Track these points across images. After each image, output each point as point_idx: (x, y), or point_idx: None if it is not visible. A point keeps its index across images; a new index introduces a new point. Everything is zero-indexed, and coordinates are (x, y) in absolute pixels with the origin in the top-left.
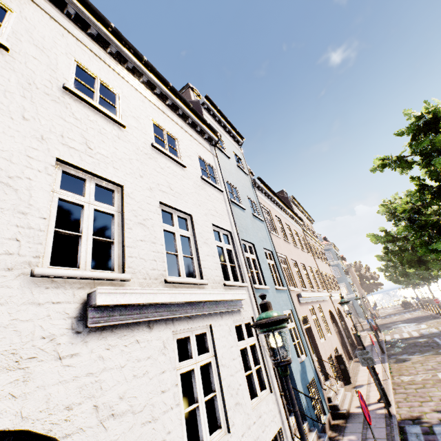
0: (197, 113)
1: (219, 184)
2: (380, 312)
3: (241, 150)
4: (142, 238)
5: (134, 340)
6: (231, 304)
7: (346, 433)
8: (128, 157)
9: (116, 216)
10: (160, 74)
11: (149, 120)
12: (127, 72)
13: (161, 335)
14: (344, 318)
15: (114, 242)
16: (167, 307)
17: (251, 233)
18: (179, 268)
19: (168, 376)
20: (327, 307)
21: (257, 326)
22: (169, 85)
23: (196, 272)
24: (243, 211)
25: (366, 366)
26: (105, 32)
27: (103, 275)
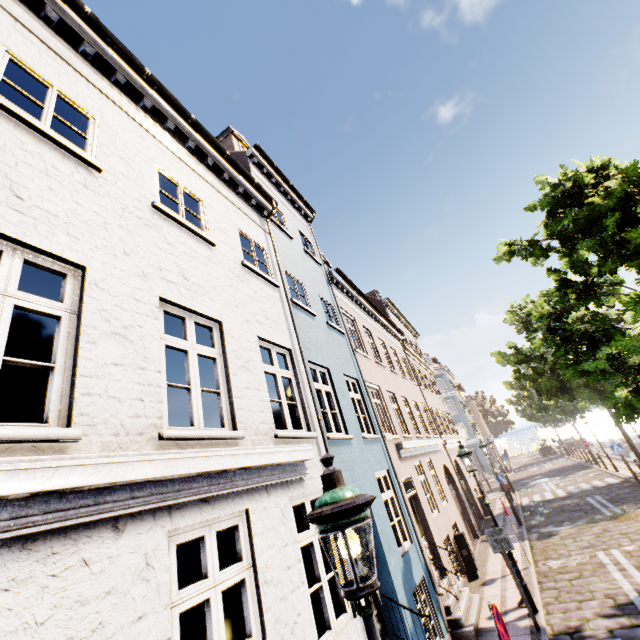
0: (238, 165)
1: (273, 275)
2: (512, 462)
3: (311, 229)
4: (117, 359)
5: (76, 561)
6: (287, 470)
7: None
8: (102, 220)
9: (64, 320)
10: (175, 99)
11: (151, 166)
12: (116, 88)
13: (142, 543)
14: (464, 476)
15: (54, 368)
16: (157, 486)
17: (324, 351)
18: (192, 412)
19: (151, 625)
20: (441, 461)
21: (314, 521)
22: (190, 118)
23: (224, 417)
24: (312, 319)
25: (500, 552)
26: (75, 18)
27: (12, 432)
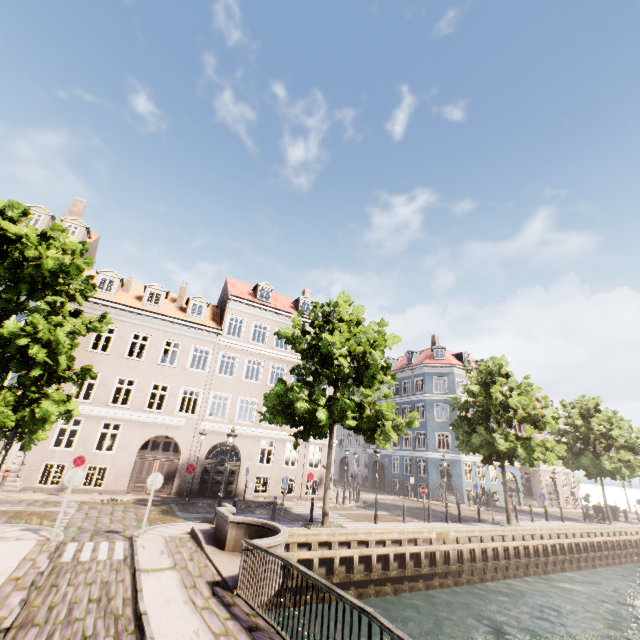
0: None
1: None
2: (575, 511)
3: None
4: None
5: None
6: None
7: None
8: None
9: None
10: None
11: None
12: None
13: None
14: (241, 459)
15: None
16: None
17: None
18: None
19: None
20: (158, 431)
21: None
22: None
23: None
24: None
25: None
26: None
27: None
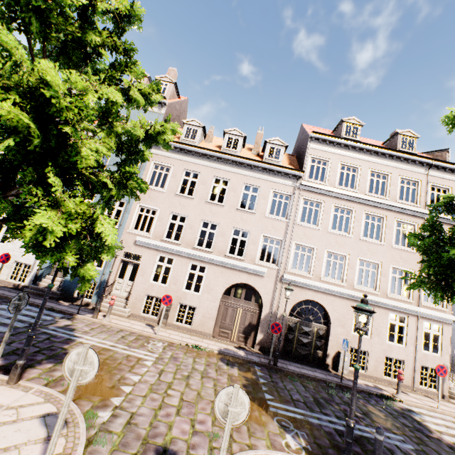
0: None
1: None
2: None
3: (160, 111)
4: None
5: None
6: None
7: (73, 305)
8: None
9: None
10: None
11: None
12: None
13: None
14: (330, 323)
15: None
16: None
17: None
18: None
19: None
20: (240, 279)
21: None
22: None
23: None
24: None
25: None
26: None
27: None
